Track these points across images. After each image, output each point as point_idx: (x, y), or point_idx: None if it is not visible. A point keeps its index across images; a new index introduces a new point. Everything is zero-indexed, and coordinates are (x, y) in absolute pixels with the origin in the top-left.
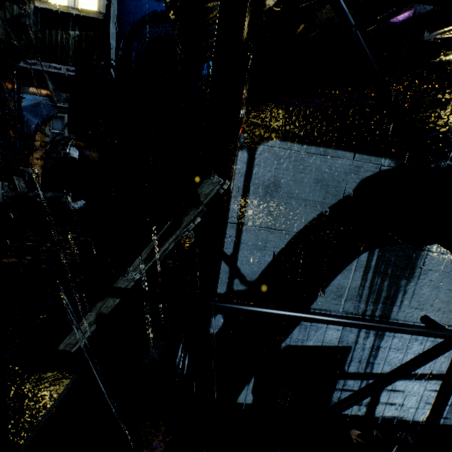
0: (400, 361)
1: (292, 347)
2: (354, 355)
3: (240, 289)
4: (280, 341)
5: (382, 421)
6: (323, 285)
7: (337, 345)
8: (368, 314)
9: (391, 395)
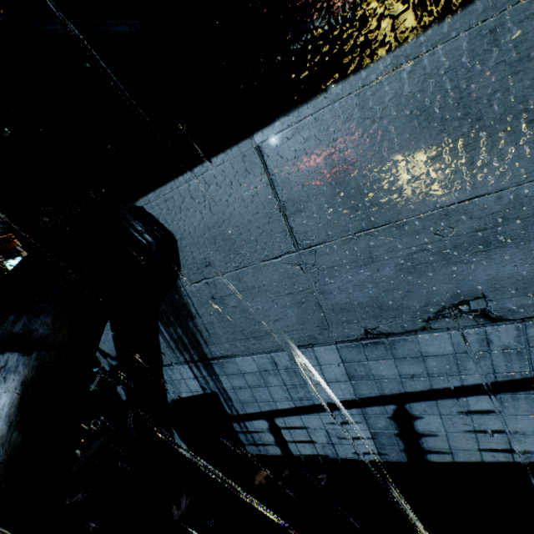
0: (272, 397)
1: (176, 401)
2: (226, 399)
3: (115, 364)
4: (165, 397)
5: (307, 461)
6: (157, 344)
7: (205, 393)
8: (209, 358)
9: (292, 432)
